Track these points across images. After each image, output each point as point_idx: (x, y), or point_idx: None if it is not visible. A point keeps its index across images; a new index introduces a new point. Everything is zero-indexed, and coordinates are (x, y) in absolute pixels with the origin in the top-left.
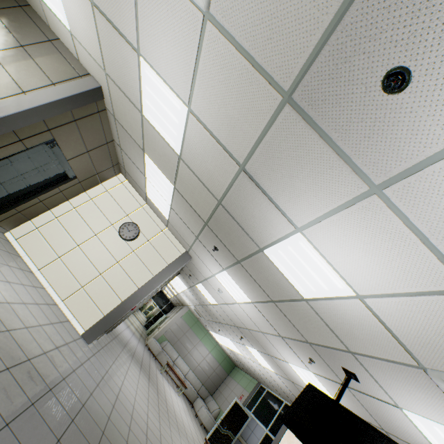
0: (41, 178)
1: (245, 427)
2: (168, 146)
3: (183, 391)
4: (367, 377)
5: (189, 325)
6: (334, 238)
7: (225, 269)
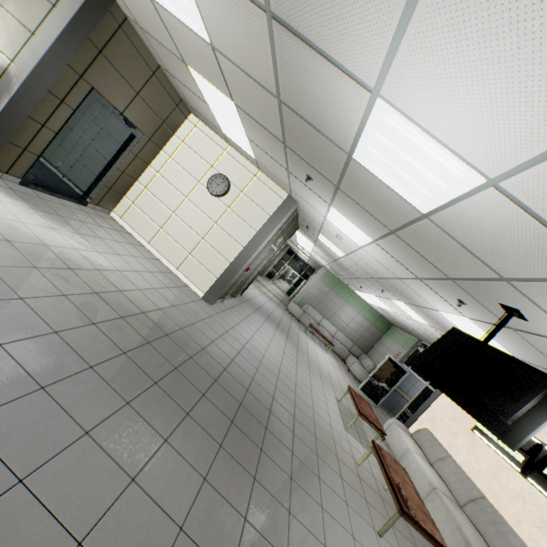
0: (109, 145)
1: (404, 382)
2: (195, 36)
3: (332, 350)
4: (535, 312)
5: (330, 286)
6: (424, 82)
7: (331, 205)
